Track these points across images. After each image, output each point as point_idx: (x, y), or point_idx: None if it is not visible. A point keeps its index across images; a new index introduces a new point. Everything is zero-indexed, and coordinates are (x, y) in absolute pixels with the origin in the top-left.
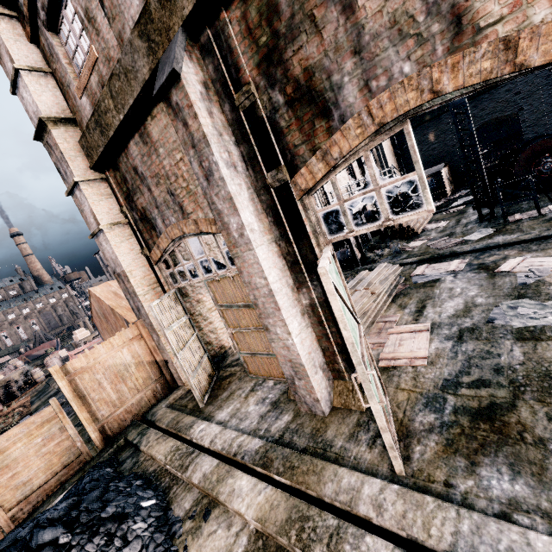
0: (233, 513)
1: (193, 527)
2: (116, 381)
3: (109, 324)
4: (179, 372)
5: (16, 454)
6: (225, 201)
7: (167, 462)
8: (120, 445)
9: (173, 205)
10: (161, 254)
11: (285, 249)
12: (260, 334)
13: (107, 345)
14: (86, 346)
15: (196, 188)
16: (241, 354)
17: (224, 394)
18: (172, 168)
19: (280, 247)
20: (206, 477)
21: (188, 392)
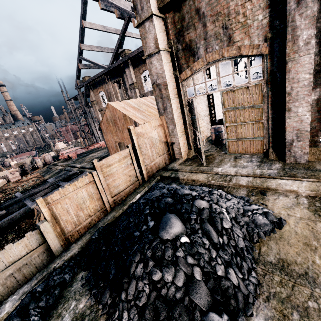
0: (283, 192)
1: (259, 198)
2: (151, 146)
3: (116, 127)
4: (198, 143)
5: (115, 169)
6: (307, 18)
7: (211, 180)
8: (158, 179)
9: (222, 36)
10: (190, 74)
11: (318, 62)
12: (253, 125)
13: (149, 125)
14: (71, 150)
15: (253, 22)
16: (228, 140)
17: (216, 160)
18: (236, 7)
19: (314, 60)
20: (251, 181)
21: (185, 161)
